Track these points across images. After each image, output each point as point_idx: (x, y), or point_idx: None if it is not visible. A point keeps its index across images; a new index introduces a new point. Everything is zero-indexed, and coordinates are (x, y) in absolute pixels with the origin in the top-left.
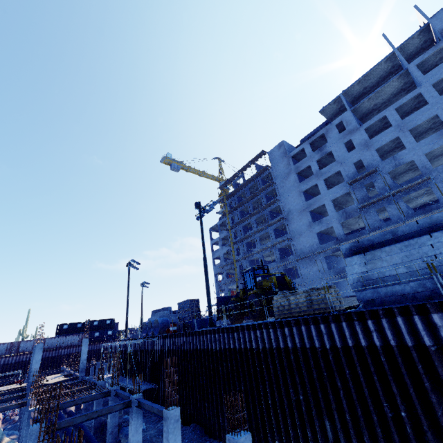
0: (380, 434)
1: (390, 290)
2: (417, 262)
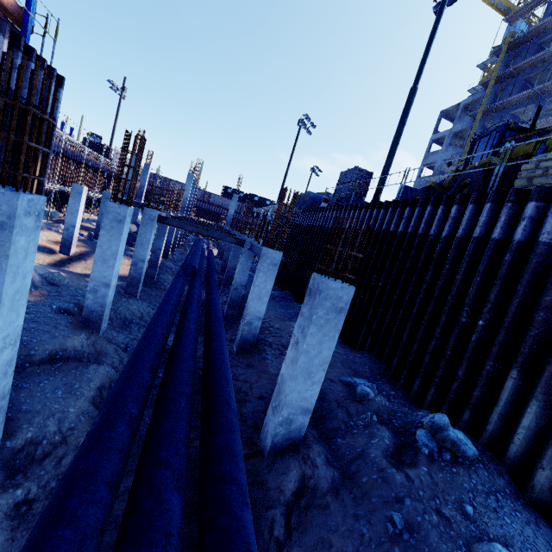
0: None
1: None
2: None
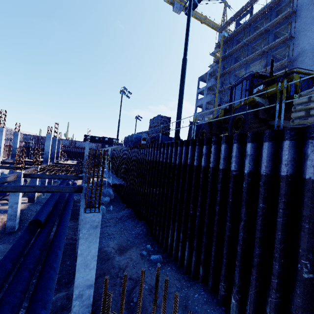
0: None
1: None
2: None
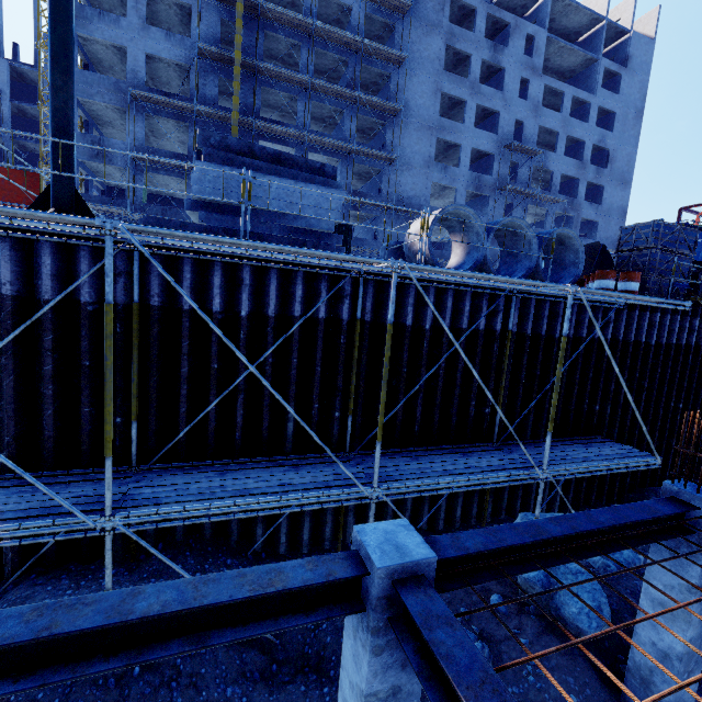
0: None
1: None
2: None
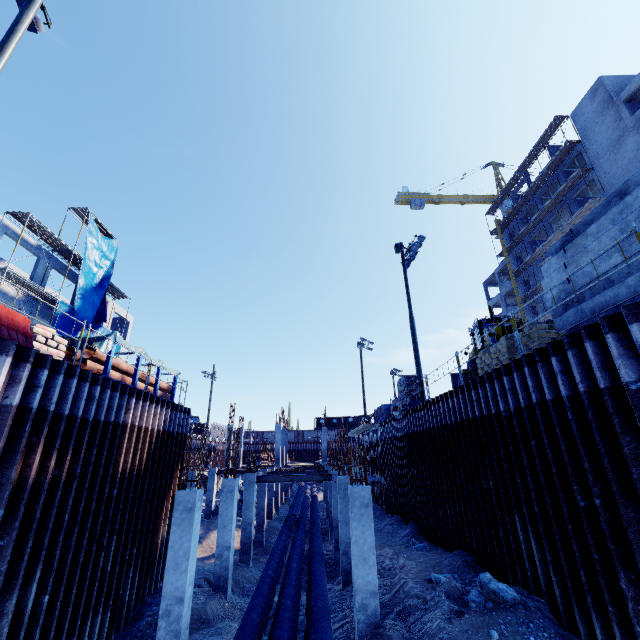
0: (570, 533)
1: (598, 302)
2: (621, 236)
